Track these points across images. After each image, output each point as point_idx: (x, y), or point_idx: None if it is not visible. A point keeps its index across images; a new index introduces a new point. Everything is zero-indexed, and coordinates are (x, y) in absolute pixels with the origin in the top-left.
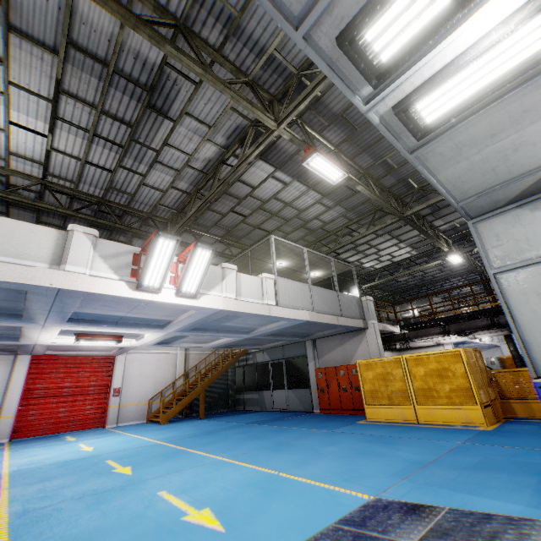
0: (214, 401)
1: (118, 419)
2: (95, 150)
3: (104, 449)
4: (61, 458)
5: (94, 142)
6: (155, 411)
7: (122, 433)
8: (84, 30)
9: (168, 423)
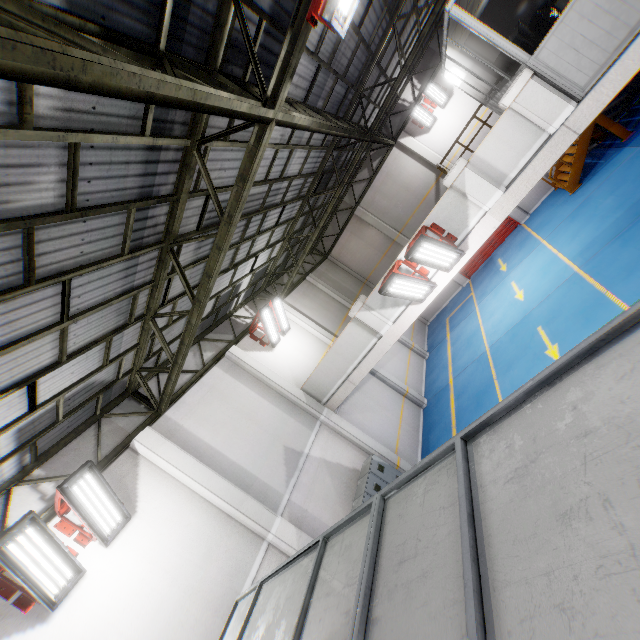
0: (634, 78)
1: (525, 211)
2: (268, 225)
3: (531, 296)
4: (507, 321)
5: (262, 230)
6: (555, 174)
7: (538, 240)
8: (192, 281)
9: (580, 186)
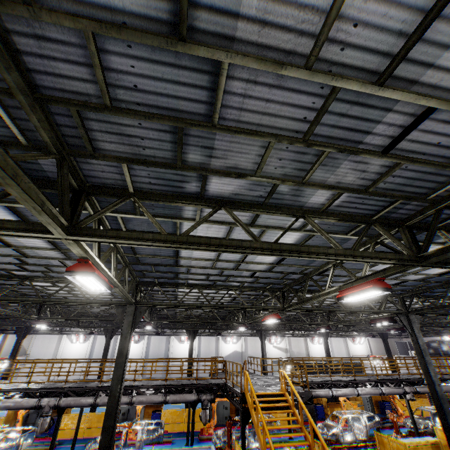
0: None
1: None
2: None
3: None
4: None
5: None
6: None
7: None
8: None
9: None
